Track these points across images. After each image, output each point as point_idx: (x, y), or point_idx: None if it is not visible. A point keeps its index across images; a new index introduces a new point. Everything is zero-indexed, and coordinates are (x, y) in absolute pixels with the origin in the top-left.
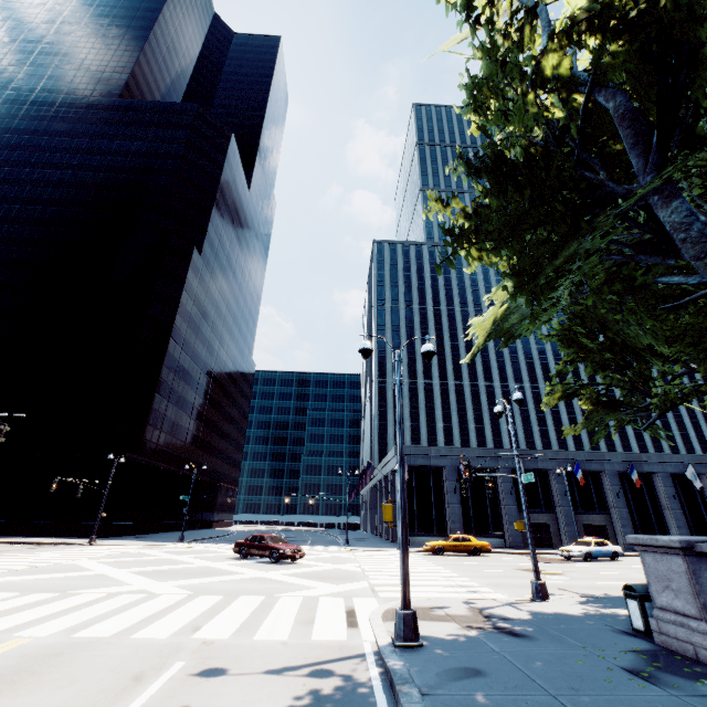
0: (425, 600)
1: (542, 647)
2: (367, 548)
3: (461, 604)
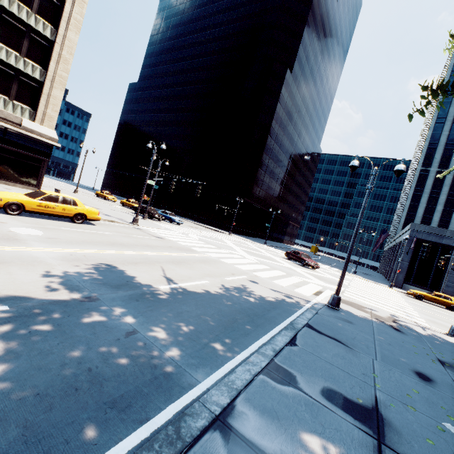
0: (367, 305)
1: (402, 336)
2: (366, 279)
3: (386, 314)
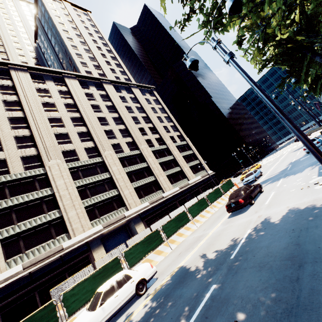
0: None
1: None
2: None
3: None
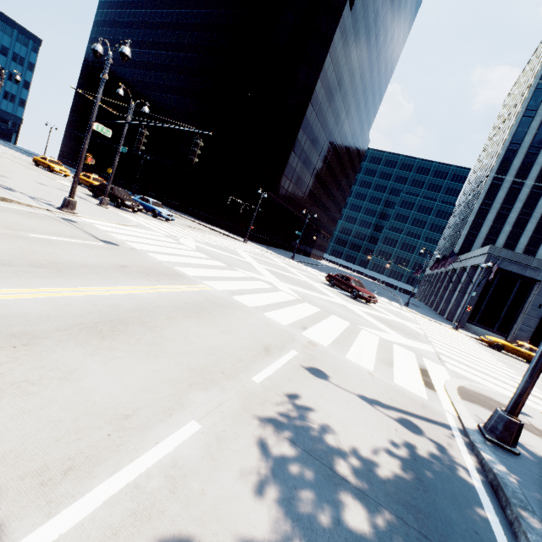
0: (499, 395)
1: None
2: (424, 315)
3: None
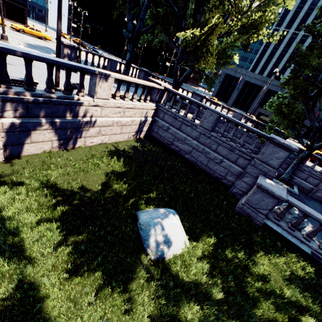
0: None
1: None
2: None
3: None
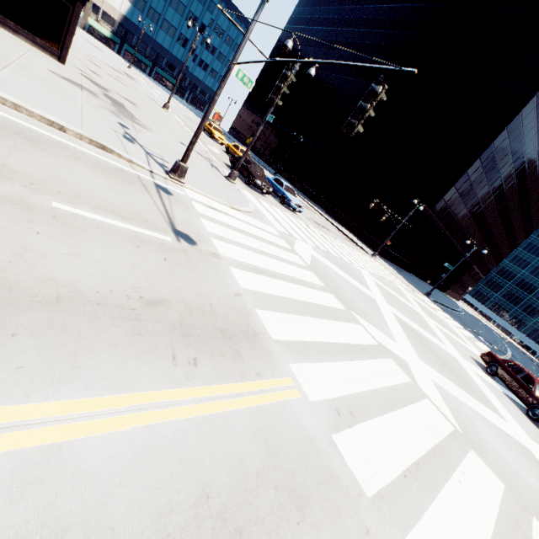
0: None
1: None
2: None
3: None
